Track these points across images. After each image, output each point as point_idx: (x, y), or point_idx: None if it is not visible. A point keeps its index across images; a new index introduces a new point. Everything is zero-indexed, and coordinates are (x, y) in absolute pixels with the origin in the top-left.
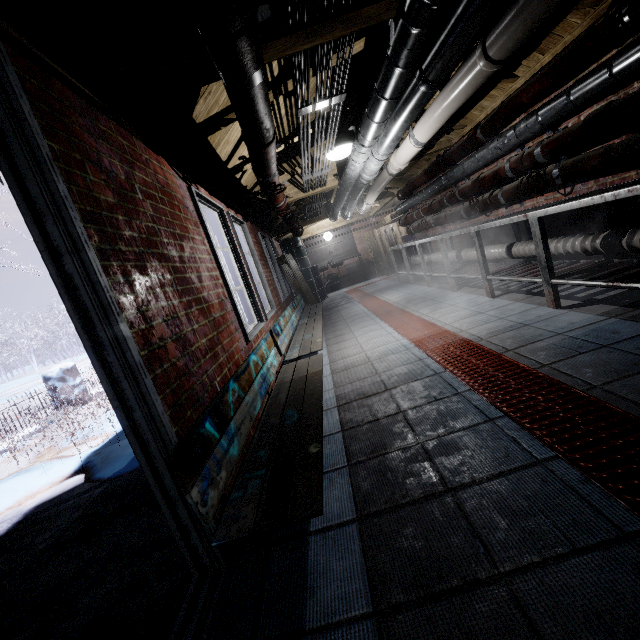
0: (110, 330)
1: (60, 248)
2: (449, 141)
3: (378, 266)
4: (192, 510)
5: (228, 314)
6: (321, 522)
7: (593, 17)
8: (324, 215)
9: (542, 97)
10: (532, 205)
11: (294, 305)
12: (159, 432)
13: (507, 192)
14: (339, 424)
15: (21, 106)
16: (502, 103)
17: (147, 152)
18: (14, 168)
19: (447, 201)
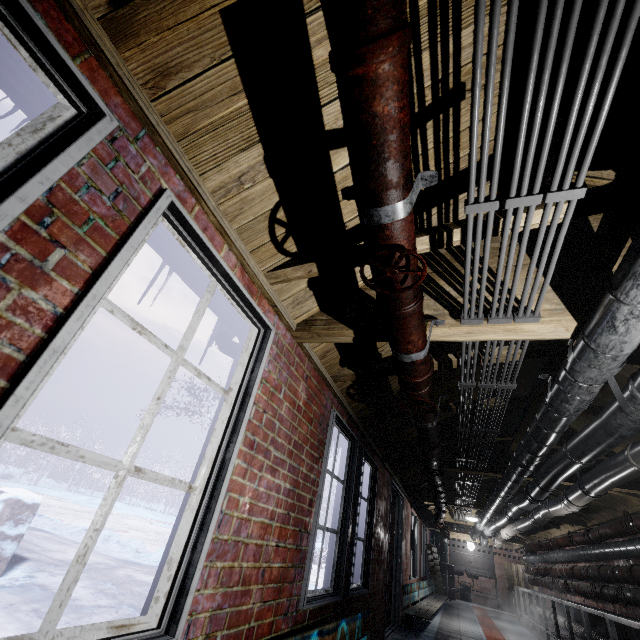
0: (400, 552)
1: (399, 533)
2: (546, 535)
3: (511, 600)
4: (398, 605)
5: (408, 563)
6: (425, 634)
7: (573, 529)
8: (468, 531)
9: (565, 546)
10: (576, 600)
11: (428, 582)
12: (400, 580)
13: (561, 583)
14: (436, 630)
15: (403, 507)
16: (555, 536)
17: (408, 503)
18: (398, 516)
19: (543, 571)
